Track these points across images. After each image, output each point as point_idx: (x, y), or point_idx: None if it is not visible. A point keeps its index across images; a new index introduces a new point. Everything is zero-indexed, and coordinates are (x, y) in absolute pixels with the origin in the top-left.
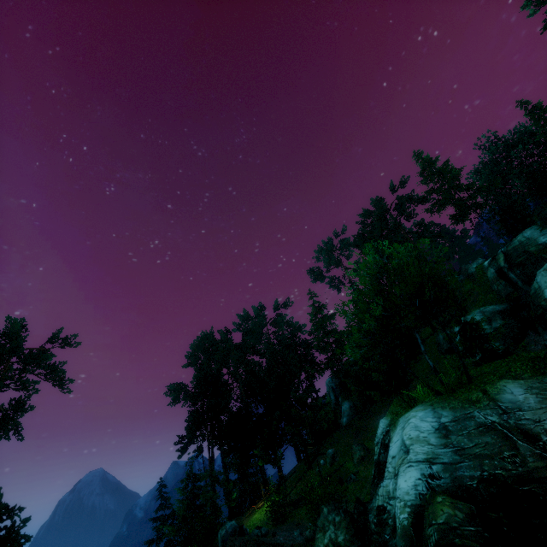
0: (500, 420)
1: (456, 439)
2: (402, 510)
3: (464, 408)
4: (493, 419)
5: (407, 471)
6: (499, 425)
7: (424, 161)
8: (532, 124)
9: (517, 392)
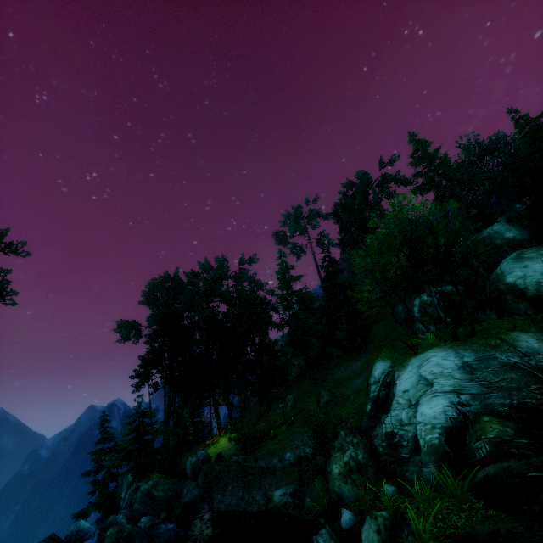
0: (522, 361)
1: (482, 375)
2: (428, 432)
3: (486, 350)
4: (515, 360)
5: (432, 400)
6: (522, 365)
7: (420, 142)
8: (515, 133)
9: (531, 341)
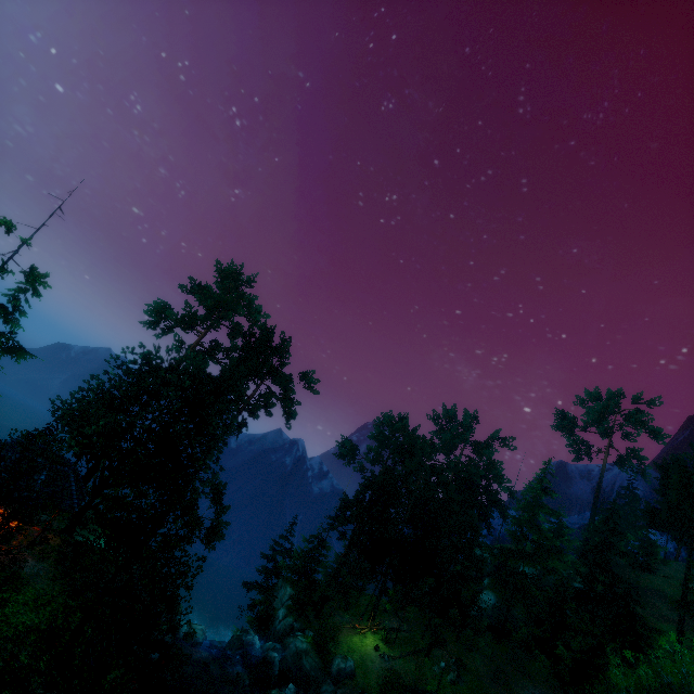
0: None
1: None
2: None
3: None
4: None
5: None
6: None
7: None
8: None
9: None
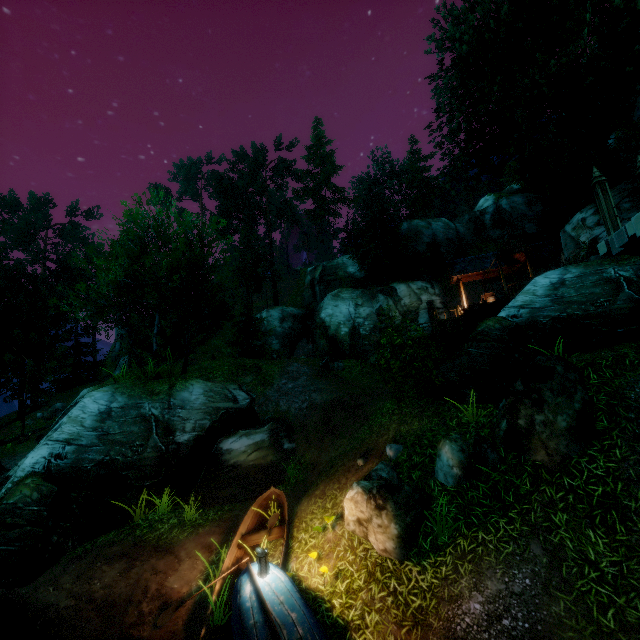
0: (160, 413)
1: (110, 425)
2: (7, 485)
3: (141, 397)
4: (155, 412)
5: (41, 448)
6: (155, 418)
7: (316, 135)
8: (409, 165)
9: (196, 392)
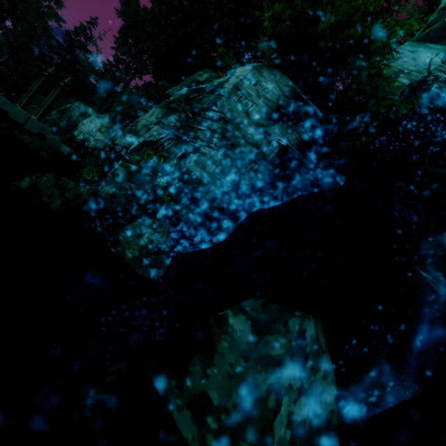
0: None
1: None
2: None
3: None
4: None
5: None
6: None
7: None
8: None
9: None
